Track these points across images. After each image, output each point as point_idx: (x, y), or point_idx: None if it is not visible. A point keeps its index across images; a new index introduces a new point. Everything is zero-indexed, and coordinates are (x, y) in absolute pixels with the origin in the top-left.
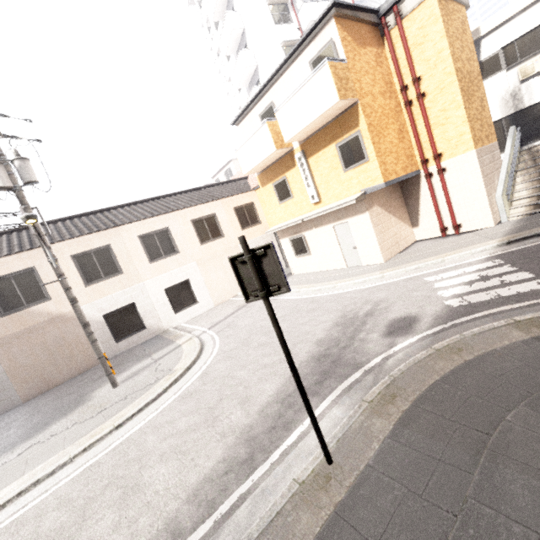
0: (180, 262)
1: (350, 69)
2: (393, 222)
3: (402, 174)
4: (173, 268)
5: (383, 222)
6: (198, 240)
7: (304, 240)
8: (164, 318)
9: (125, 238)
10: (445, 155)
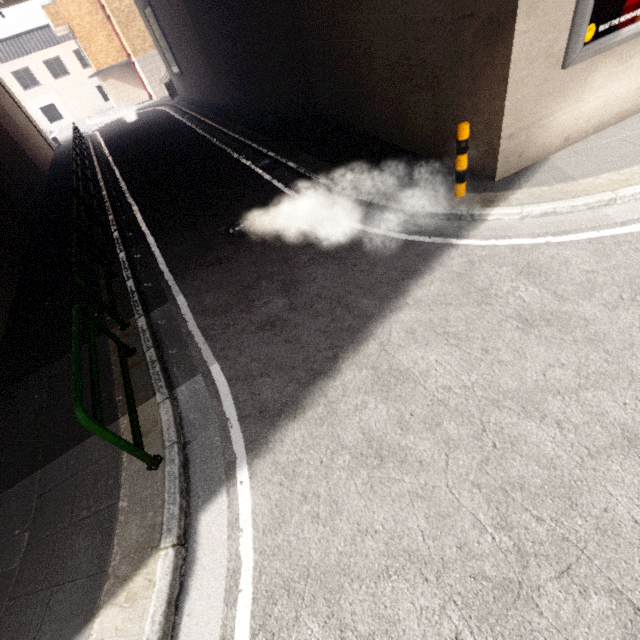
0: (44, 92)
1: (59, 5)
2: (128, 88)
3: (113, 64)
4: (40, 96)
5: (118, 88)
6: (52, 76)
7: (103, 89)
8: (45, 126)
9: (3, 74)
10: (131, 56)
